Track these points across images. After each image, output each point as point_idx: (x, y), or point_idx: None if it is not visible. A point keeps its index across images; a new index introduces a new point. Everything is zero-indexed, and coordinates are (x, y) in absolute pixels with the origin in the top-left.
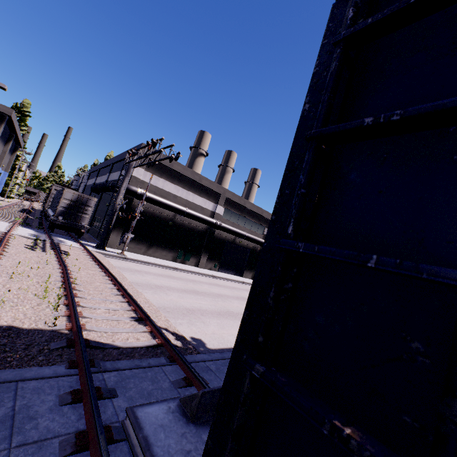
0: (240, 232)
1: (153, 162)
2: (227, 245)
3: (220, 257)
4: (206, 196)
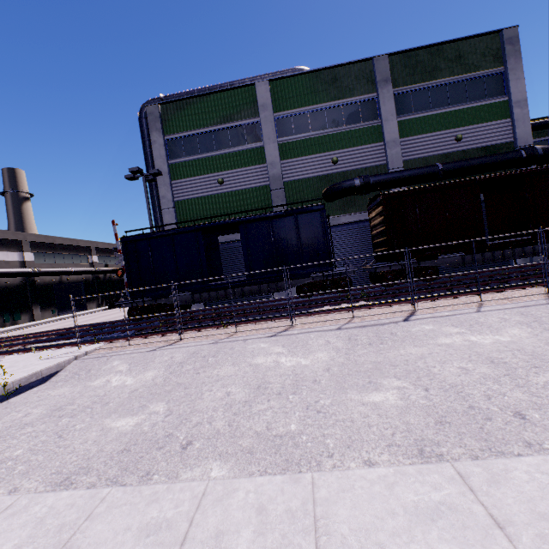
0: (66, 270)
1: None
2: (55, 288)
3: (54, 302)
4: (4, 247)
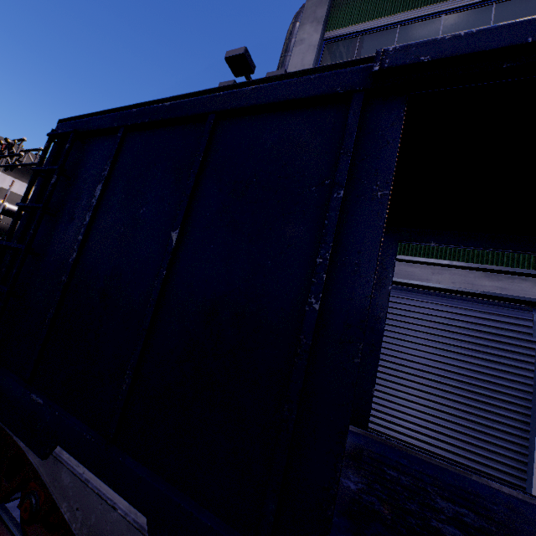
0: None
1: (12, 166)
2: None
3: None
4: None
